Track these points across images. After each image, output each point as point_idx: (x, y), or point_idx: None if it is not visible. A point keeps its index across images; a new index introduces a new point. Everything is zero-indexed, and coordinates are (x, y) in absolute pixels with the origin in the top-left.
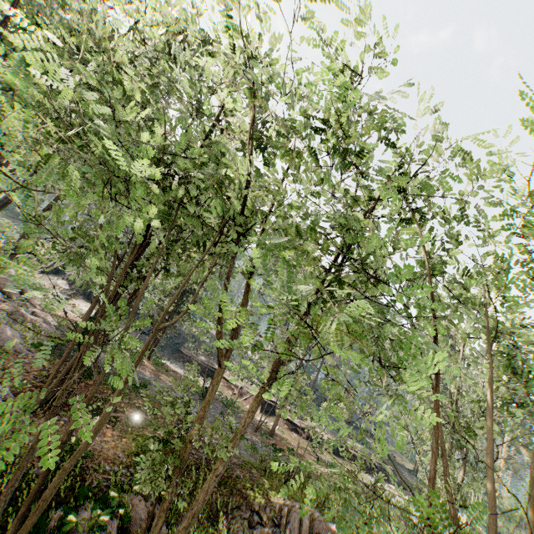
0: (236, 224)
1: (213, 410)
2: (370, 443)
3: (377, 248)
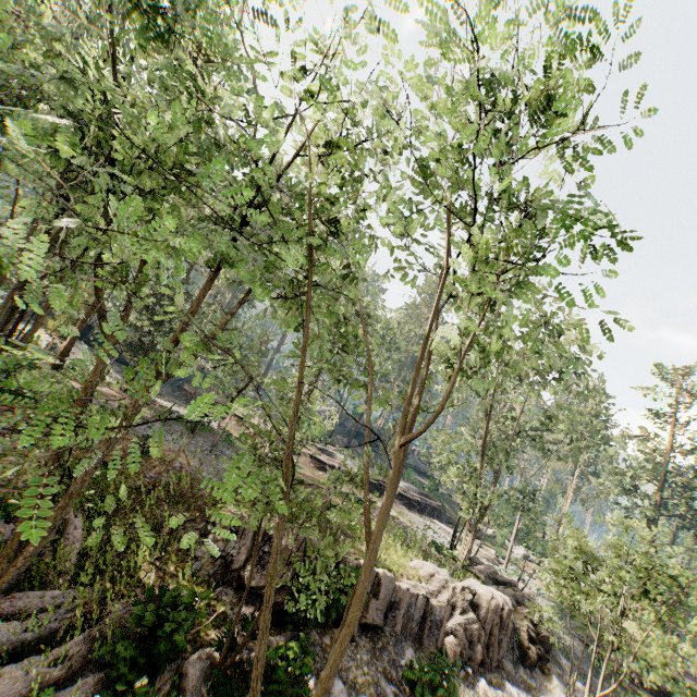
0: (116, 163)
1: (201, 441)
2: (424, 484)
3: (258, 174)
